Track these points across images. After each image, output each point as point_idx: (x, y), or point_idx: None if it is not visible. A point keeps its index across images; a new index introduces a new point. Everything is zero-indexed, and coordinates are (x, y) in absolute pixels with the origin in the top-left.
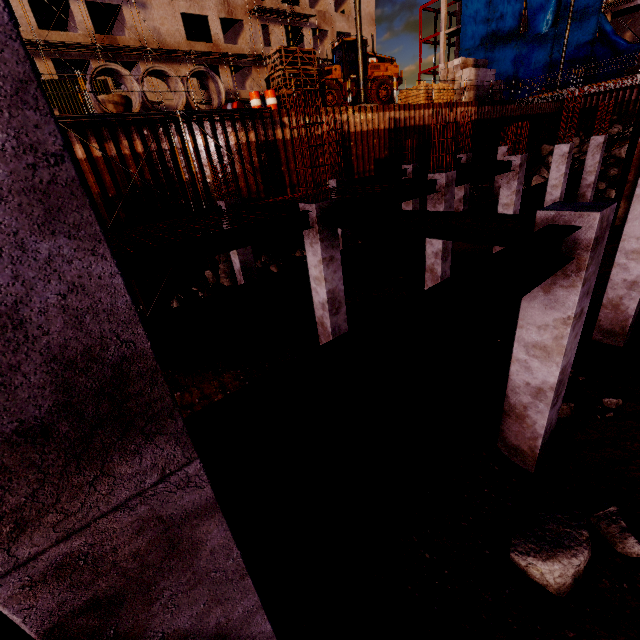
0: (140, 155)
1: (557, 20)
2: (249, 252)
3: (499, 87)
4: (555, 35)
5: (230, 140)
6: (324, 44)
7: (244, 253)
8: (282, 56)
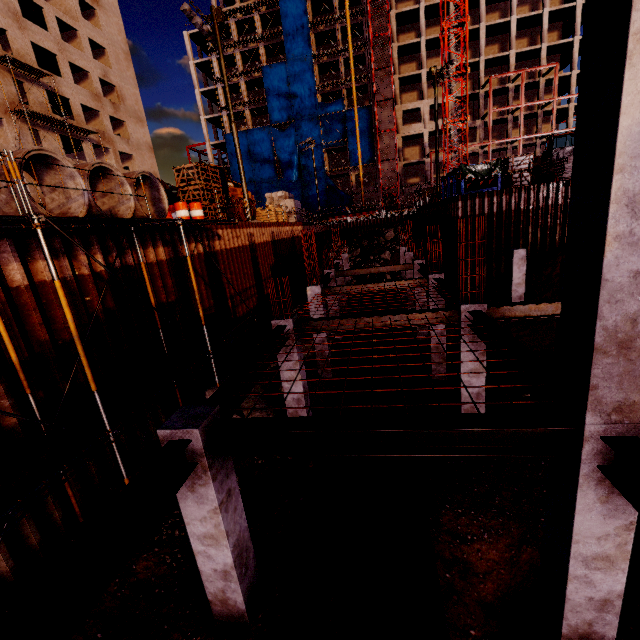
0: (99, 274)
1: (301, 175)
2: (304, 373)
3: (304, 213)
4: (302, 183)
5: (183, 252)
6: (104, 159)
7: (302, 375)
8: (198, 172)
